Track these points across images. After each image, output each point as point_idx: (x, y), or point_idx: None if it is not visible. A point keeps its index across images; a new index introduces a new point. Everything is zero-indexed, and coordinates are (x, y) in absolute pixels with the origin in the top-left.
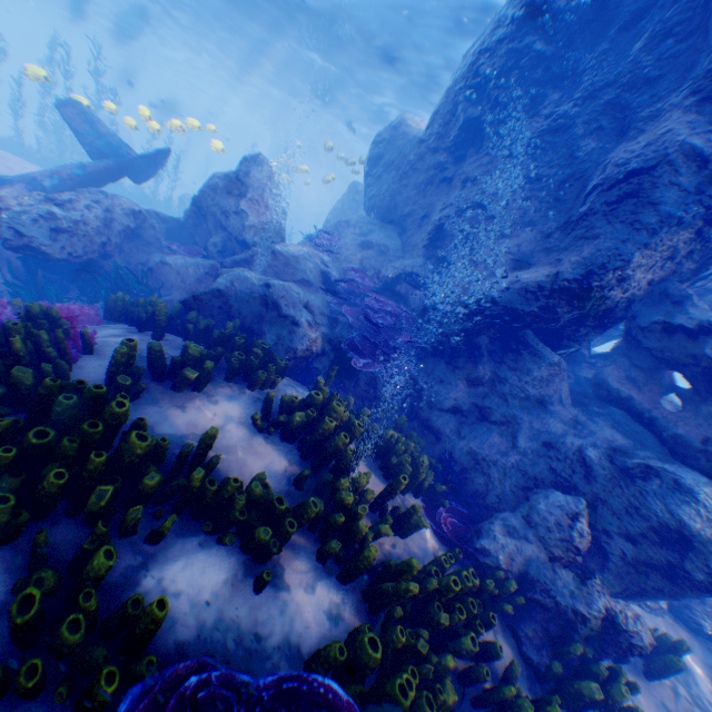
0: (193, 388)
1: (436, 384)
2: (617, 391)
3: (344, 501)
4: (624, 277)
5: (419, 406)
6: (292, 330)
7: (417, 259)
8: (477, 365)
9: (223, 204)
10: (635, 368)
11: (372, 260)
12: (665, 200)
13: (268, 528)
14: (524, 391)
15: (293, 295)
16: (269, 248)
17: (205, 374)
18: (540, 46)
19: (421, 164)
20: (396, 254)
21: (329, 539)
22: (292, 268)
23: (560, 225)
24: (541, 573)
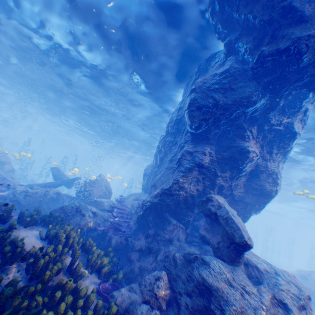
0: (28, 225)
1: (135, 239)
2: (200, 233)
3: (47, 250)
4: (181, 186)
5: (128, 250)
6: (82, 218)
7: None
8: (149, 228)
9: (86, 188)
10: (207, 223)
11: (135, 203)
12: (184, 163)
13: (10, 246)
14: (164, 236)
15: (88, 207)
16: (94, 198)
17: (33, 219)
18: (170, 138)
19: (152, 171)
20: None
21: (36, 265)
22: (99, 204)
23: None
24: (134, 306)
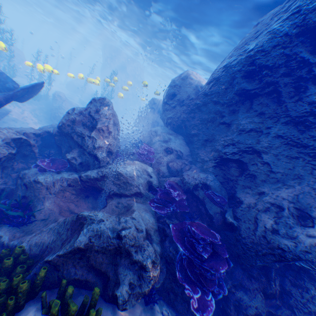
0: None
1: (240, 291)
2: None
3: None
4: None
5: (228, 306)
6: (141, 275)
7: (208, 173)
8: (271, 282)
9: (79, 131)
10: None
11: (174, 163)
12: None
13: None
14: (308, 307)
15: (139, 237)
16: (113, 170)
17: None
18: (306, 54)
19: (204, 107)
20: (187, 157)
21: None
22: (129, 185)
23: None
24: None
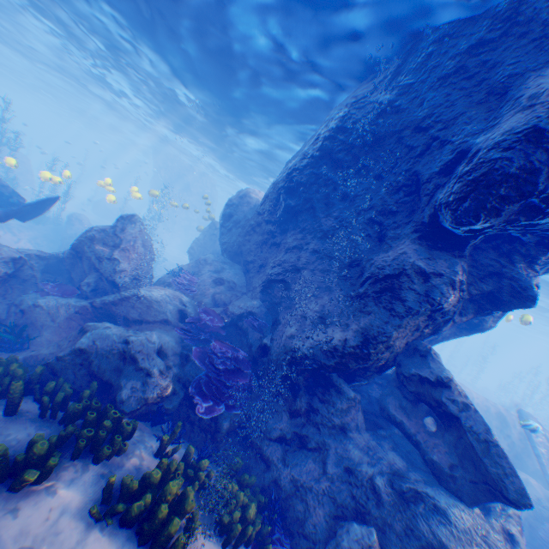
0: (33, 483)
1: (267, 414)
2: (394, 416)
3: None
4: (389, 344)
5: (254, 435)
6: (146, 381)
7: (255, 300)
8: (297, 399)
9: (99, 251)
10: (404, 397)
11: (222, 294)
12: (407, 298)
13: None
14: (331, 420)
15: (149, 347)
16: (136, 292)
17: (47, 469)
18: (330, 174)
19: (258, 227)
20: (241, 288)
21: None
22: (154, 309)
23: (348, 295)
24: None
